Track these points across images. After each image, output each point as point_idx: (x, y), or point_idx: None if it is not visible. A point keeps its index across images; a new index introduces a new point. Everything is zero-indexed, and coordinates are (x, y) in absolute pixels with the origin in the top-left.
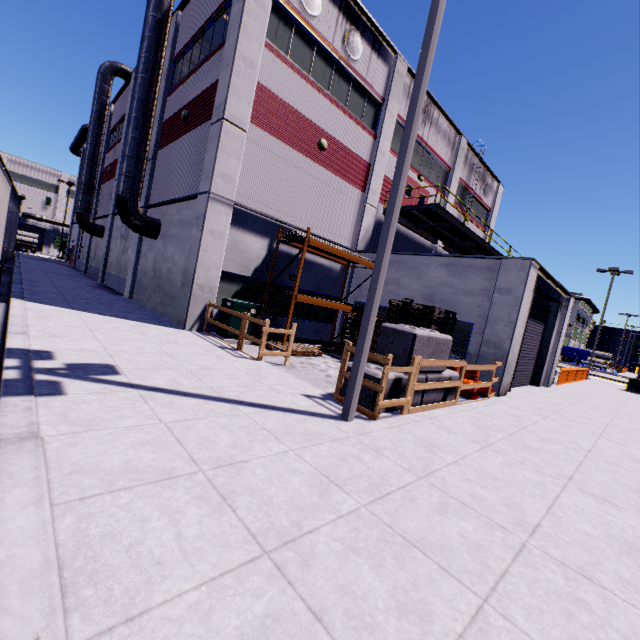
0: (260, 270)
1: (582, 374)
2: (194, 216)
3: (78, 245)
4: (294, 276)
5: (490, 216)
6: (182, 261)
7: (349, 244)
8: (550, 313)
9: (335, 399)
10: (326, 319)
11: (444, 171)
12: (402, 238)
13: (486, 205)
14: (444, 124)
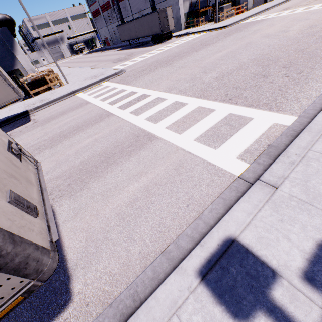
0: (189, 9)
1: None
2: (175, 3)
3: (110, 36)
4: (196, 6)
5: None
6: (174, 16)
7: None
8: None
9: (215, 23)
10: (205, 14)
11: None
12: None
13: None
14: None
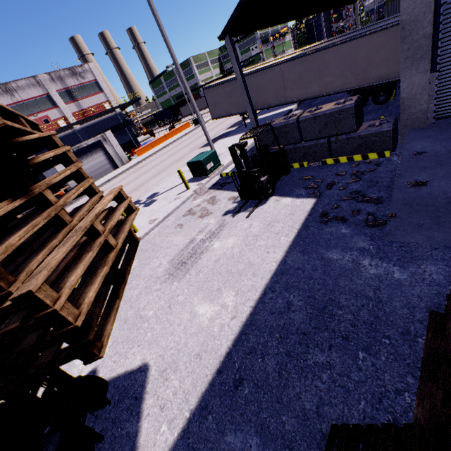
0: None
1: (178, 130)
2: None
3: None
4: None
5: (99, 83)
6: None
7: None
8: (102, 144)
9: None
10: None
11: (46, 97)
12: None
13: (90, 81)
14: (23, 82)
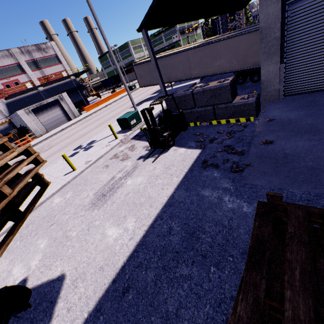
0: None
1: (118, 94)
2: None
3: None
4: None
5: (58, 57)
6: None
7: (3, 117)
8: (59, 102)
9: None
10: None
11: (17, 66)
12: (22, 99)
13: (52, 55)
14: None
